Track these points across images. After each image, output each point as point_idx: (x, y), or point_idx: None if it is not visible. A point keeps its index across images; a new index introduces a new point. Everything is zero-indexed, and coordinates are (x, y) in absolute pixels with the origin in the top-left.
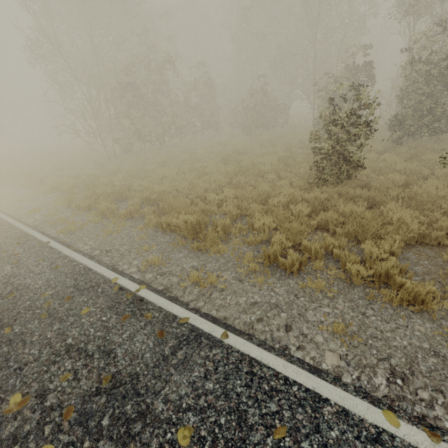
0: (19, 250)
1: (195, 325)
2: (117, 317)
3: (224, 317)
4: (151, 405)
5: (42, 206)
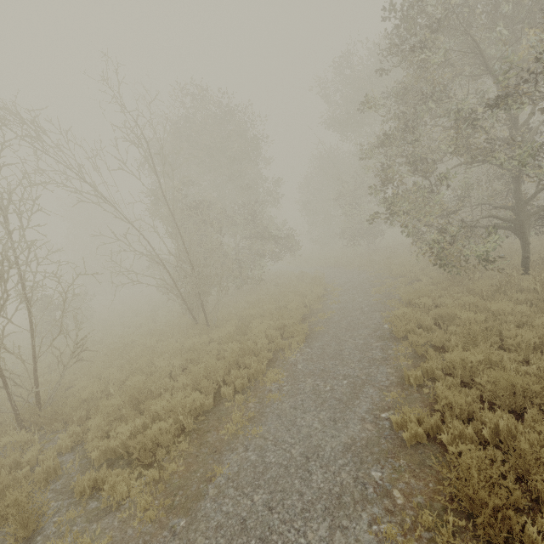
0: None
1: None
2: None
3: None
4: None
5: None
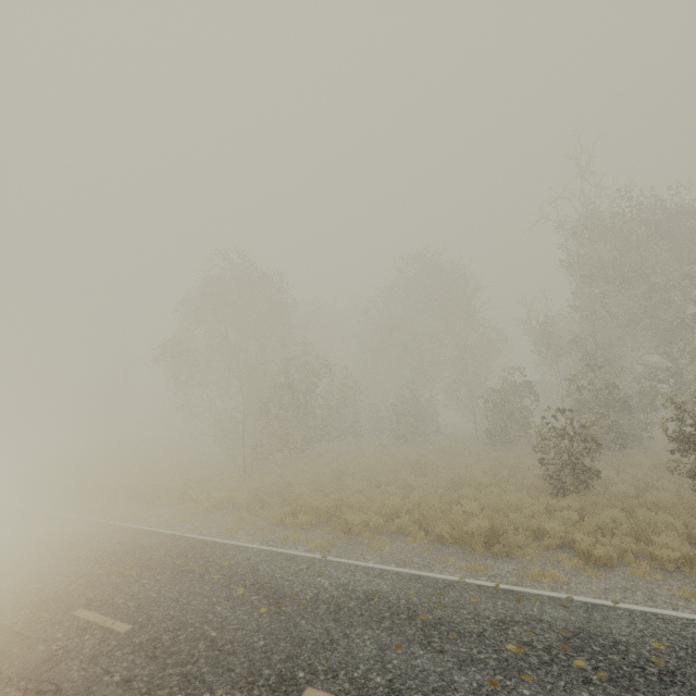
0: (303, 565)
1: (583, 600)
2: (509, 601)
3: (595, 597)
4: (615, 638)
5: (229, 526)
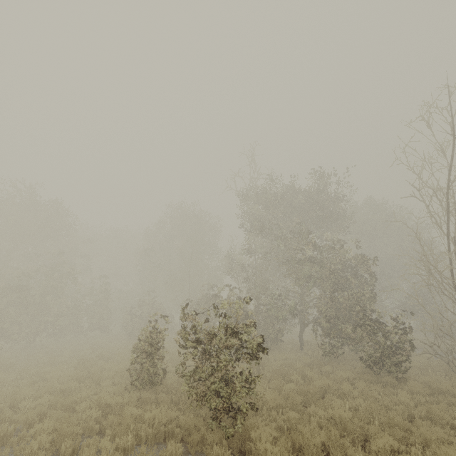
0: None
1: None
2: None
3: None
4: None
5: None
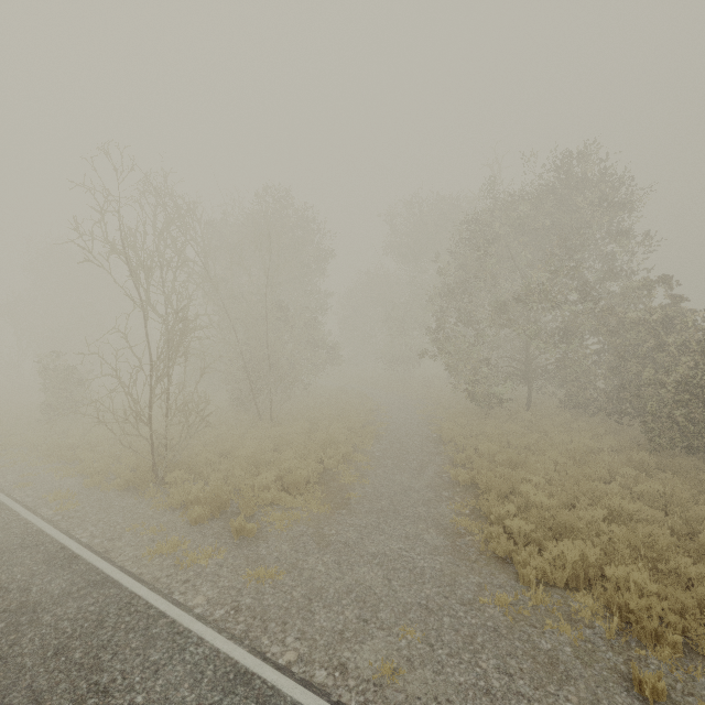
0: None
1: None
2: None
3: None
4: None
5: None
